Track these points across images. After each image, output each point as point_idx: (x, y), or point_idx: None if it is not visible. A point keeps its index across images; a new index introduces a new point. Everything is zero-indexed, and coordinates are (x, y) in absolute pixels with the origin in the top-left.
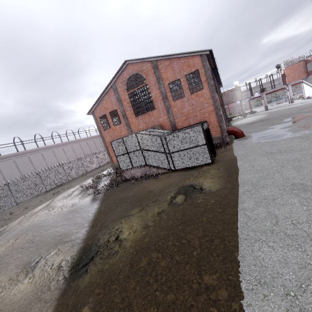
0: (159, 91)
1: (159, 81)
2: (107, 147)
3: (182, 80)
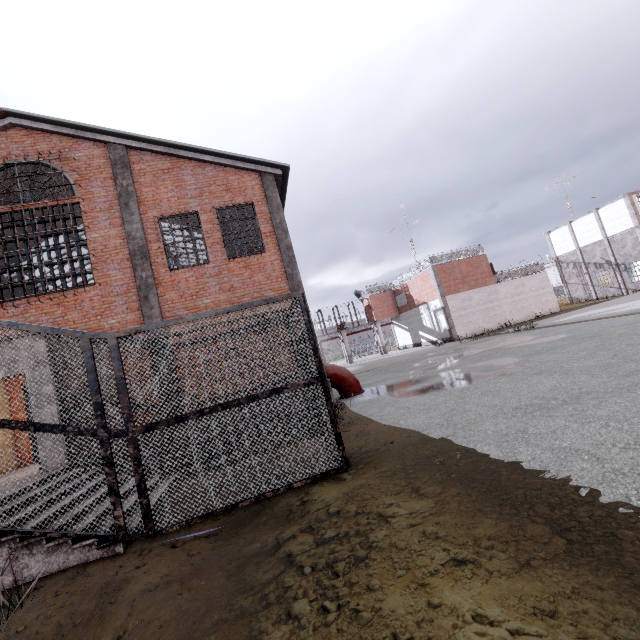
0: (120, 231)
1: (128, 202)
2: None
3: (204, 216)
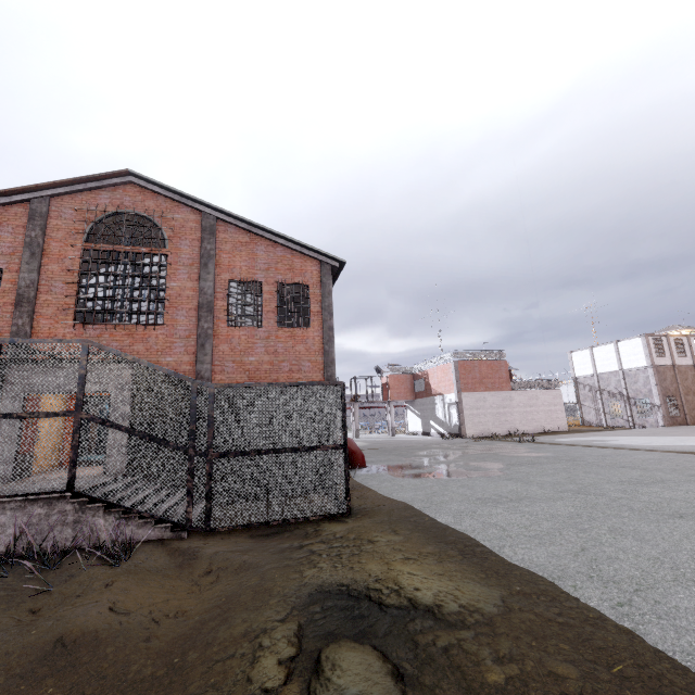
0: (195, 285)
1: (208, 263)
2: None
3: (266, 287)
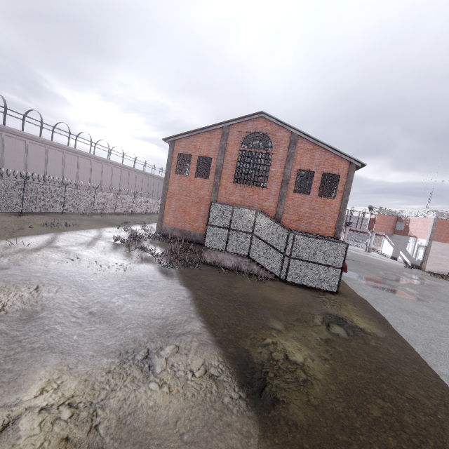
0: (282, 170)
1: (290, 160)
2: (165, 198)
3: (316, 175)
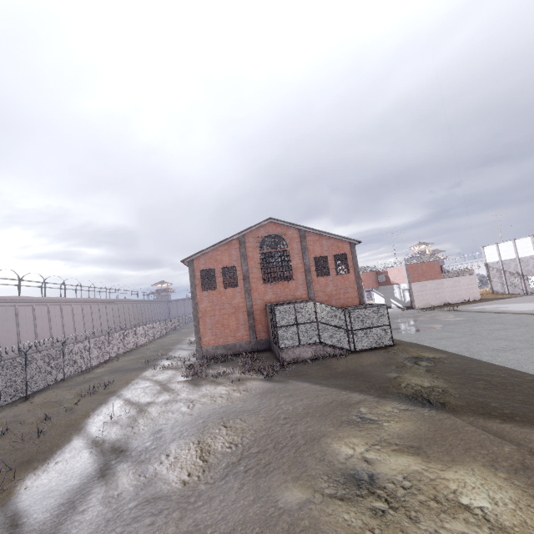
0: (302, 261)
1: (305, 251)
2: (198, 319)
3: (329, 258)
